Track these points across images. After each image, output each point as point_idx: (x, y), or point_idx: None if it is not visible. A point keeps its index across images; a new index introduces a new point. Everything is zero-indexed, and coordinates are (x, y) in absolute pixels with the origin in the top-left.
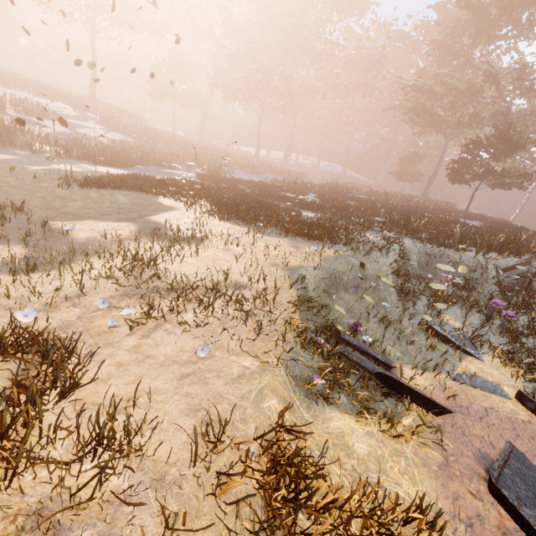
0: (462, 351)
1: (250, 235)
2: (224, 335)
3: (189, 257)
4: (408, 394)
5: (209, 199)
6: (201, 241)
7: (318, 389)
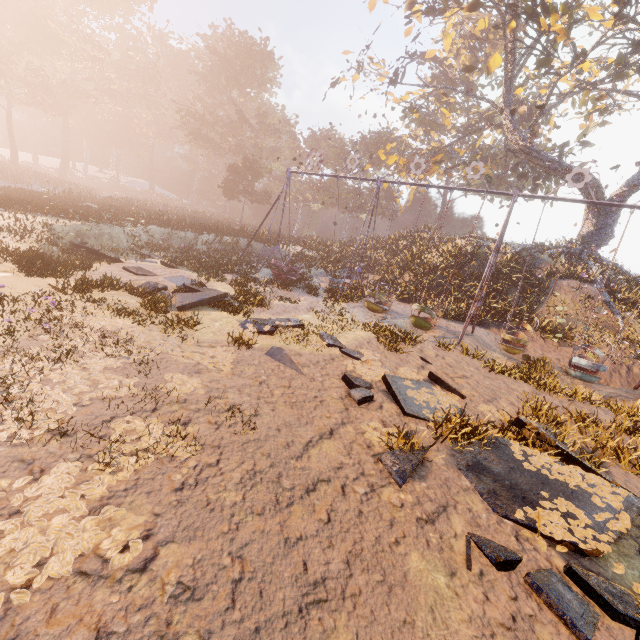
0: (151, 258)
1: (14, 214)
2: (4, 240)
3: None
4: (102, 256)
5: None
6: None
7: (60, 257)
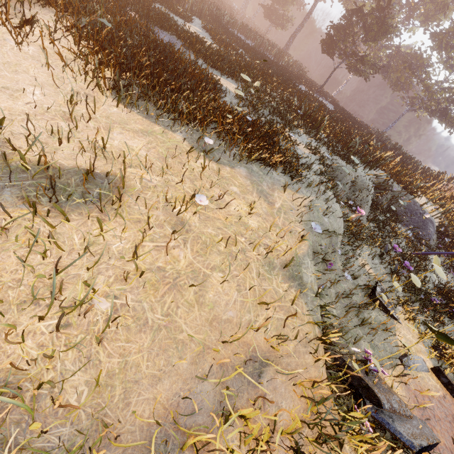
0: (391, 316)
1: (193, 162)
2: None
3: (119, 281)
4: (426, 450)
5: (54, 5)
6: (120, 205)
7: None
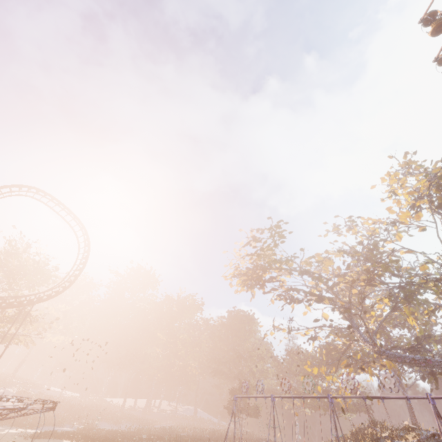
0: None
1: None
2: None
3: None
4: None
5: (85, 440)
6: None
7: None
